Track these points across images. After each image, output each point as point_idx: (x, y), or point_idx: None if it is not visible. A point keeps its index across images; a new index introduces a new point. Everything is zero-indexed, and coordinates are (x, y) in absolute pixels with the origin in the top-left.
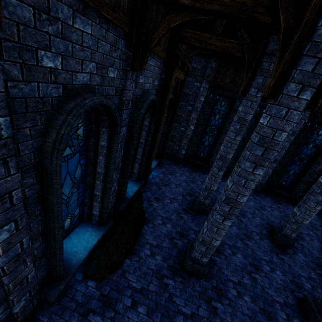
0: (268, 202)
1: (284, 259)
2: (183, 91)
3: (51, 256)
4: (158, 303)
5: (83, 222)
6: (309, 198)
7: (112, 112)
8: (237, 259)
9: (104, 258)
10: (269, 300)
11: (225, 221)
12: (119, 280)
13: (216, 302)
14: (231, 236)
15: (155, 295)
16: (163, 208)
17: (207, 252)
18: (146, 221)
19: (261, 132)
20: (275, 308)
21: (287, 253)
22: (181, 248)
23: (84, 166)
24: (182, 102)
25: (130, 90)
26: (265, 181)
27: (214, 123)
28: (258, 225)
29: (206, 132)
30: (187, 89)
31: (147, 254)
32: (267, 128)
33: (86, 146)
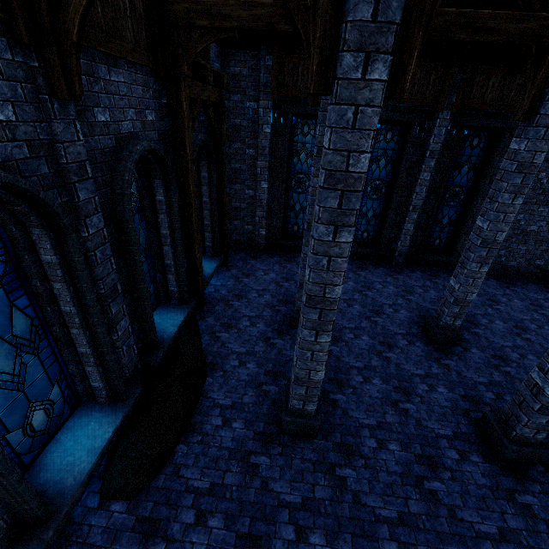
0: (418, 279)
1: (449, 366)
2: (231, 124)
3: (0, 493)
4: (244, 502)
5: (82, 406)
6: (467, 258)
7: (27, 193)
8: (374, 387)
9: (136, 455)
10: (431, 437)
11: (320, 337)
12: (170, 484)
13: (343, 469)
14: (360, 352)
15: (237, 489)
16: (238, 337)
17: (309, 394)
18: (210, 368)
19: (326, 163)
20: (440, 448)
21: (453, 355)
22: (276, 398)
23: (31, 309)
24: (235, 144)
25: (73, 142)
26: (407, 246)
27: (301, 169)
28: (404, 321)
29: (292, 188)
30: (236, 117)
31: (216, 425)
32: (332, 153)
33: (17, 271)
